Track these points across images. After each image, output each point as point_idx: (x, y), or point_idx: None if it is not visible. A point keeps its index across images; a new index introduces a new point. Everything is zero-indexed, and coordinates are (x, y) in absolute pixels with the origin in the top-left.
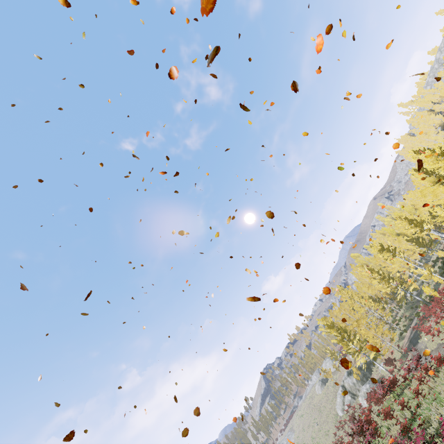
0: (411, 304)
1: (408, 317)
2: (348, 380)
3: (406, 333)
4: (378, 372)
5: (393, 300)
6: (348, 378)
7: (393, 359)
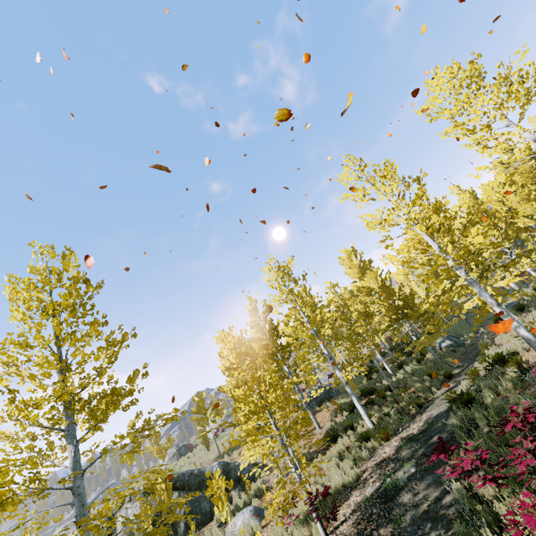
0: (434, 365)
1: (413, 395)
2: (133, 510)
3: (386, 444)
4: (221, 533)
5: (388, 355)
6: (140, 502)
7: (277, 531)
